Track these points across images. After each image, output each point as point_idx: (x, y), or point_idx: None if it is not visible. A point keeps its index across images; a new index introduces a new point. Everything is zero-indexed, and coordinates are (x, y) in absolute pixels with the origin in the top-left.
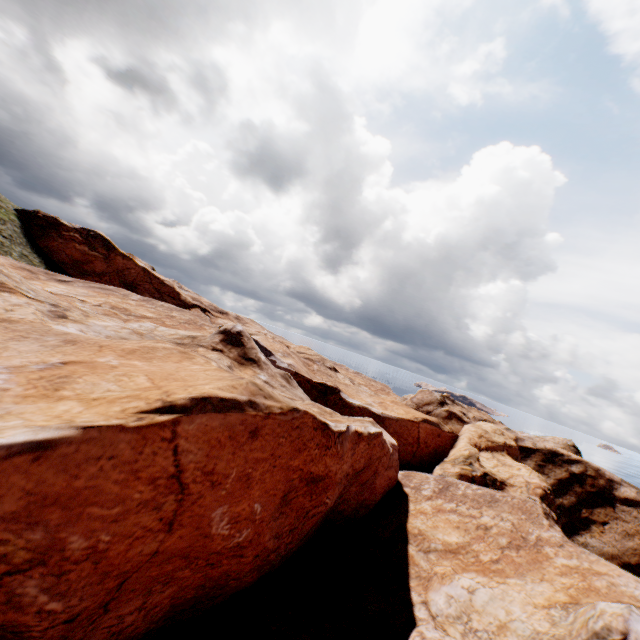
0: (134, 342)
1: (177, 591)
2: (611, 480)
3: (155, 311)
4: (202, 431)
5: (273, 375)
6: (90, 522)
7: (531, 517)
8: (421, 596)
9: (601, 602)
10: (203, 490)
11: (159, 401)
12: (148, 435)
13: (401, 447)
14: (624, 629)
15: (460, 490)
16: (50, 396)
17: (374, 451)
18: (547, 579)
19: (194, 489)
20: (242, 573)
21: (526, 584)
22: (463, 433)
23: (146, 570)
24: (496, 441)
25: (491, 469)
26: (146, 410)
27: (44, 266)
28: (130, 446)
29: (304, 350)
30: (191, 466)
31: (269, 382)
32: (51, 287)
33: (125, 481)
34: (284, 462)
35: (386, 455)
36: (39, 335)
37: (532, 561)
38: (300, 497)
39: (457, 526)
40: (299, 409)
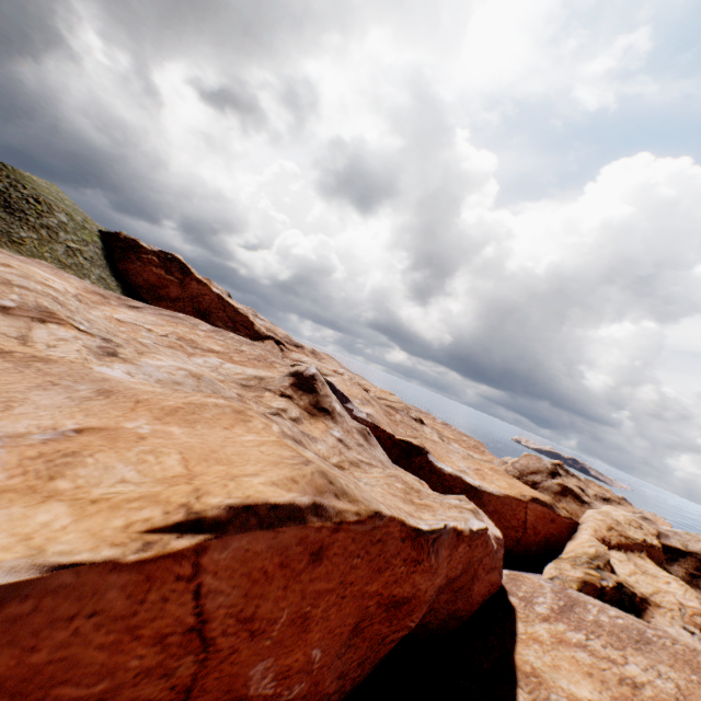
0: (180, 395)
1: None
2: None
3: (224, 344)
4: (240, 559)
5: (349, 430)
6: None
7: None
8: None
9: None
10: (237, 643)
11: (182, 509)
12: (155, 573)
13: (501, 530)
14: None
15: (590, 614)
16: (38, 490)
17: (475, 552)
18: None
19: (224, 643)
20: None
21: None
22: (585, 521)
23: None
24: (632, 537)
25: (626, 577)
26: (160, 526)
27: (120, 290)
28: (124, 593)
29: (386, 395)
30: (220, 612)
31: (343, 440)
32: (120, 314)
33: (116, 643)
34: (357, 589)
35: (489, 554)
36: (72, 381)
37: None
38: (376, 624)
39: (589, 672)
40: (383, 514)
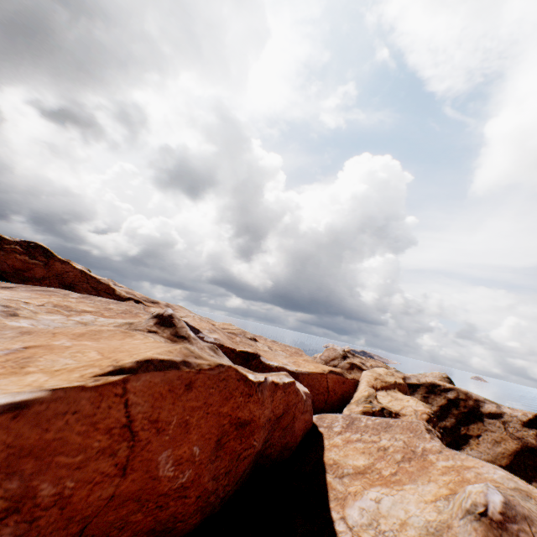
0: (82, 328)
1: (131, 536)
2: (477, 400)
3: (94, 305)
4: (147, 386)
5: (202, 348)
6: (58, 470)
7: (417, 434)
8: (339, 513)
9: (468, 486)
10: (150, 436)
11: (110, 366)
12: (104, 392)
13: (315, 397)
14: (485, 502)
15: (363, 422)
16: (18, 372)
17: (290, 398)
18: (433, 480)
19: (143, 436)
20: (187, 515)
21: (418, 487)
22: (362, 378)
23: (104, 515)
24: (388, 381)
25: (387, 404)
26: (101, 374)
27: None
28: (90, 402)
29: (227, 326)
30: (139, 416)
31: None
32: None
33: (86, 432)
34: (215, 409)
35: (301, 401)
36: None
37: (421, 468)
38: (232, 441)
39: (363, 451)
40: (224, 364)
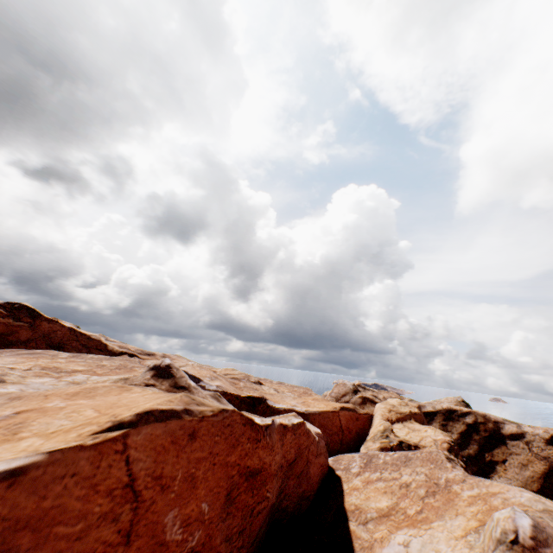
0: (76, 387)
1: None
2: (496, 421)
3: (85, 364)
4: (148, 440)
5: (204, 397)
6: (56, 543)
7: (438, 464)
8: None
9: (496, 512)
10: (154, 495)
11: (109, 422)
12: (103, 450)
13: (329, 438)
14: (514, 527)
15: (381, 459)
16: (10, 439)
17: (301, 440)
18: (460, 512)
19: (147, 495)
20: None
21: (446, 522)
22: (376, 412)
23: None
24: (403, 412)
25: (405, 437)
26: (99, 431)
27: None
28: (89, 462)
29: (229, 371)
30: (142, 473)
31: None
32: None
33: (86, 496)
34: (222, 459)
35: (313, 443)
36: None
37: (446, 501)
38: (243, 494)
39: (385, 491)
40: (227, 409)
